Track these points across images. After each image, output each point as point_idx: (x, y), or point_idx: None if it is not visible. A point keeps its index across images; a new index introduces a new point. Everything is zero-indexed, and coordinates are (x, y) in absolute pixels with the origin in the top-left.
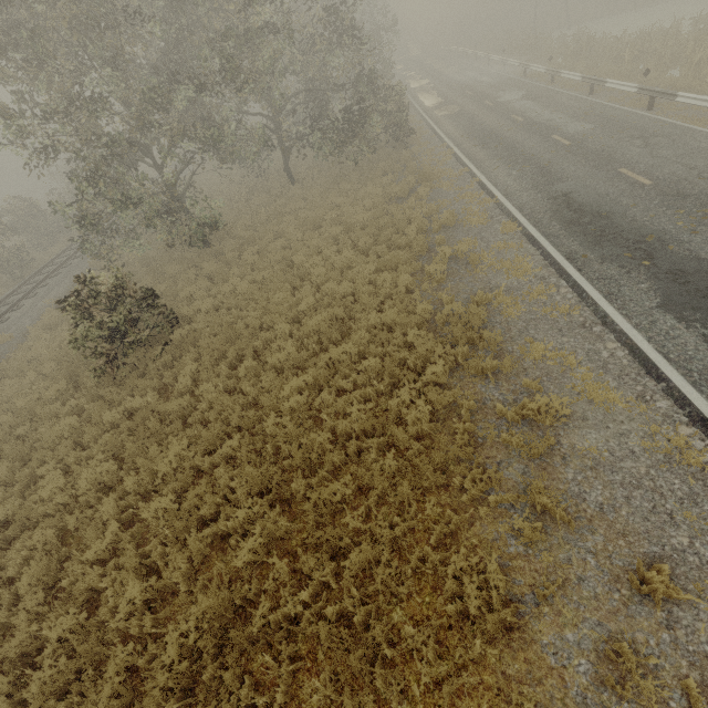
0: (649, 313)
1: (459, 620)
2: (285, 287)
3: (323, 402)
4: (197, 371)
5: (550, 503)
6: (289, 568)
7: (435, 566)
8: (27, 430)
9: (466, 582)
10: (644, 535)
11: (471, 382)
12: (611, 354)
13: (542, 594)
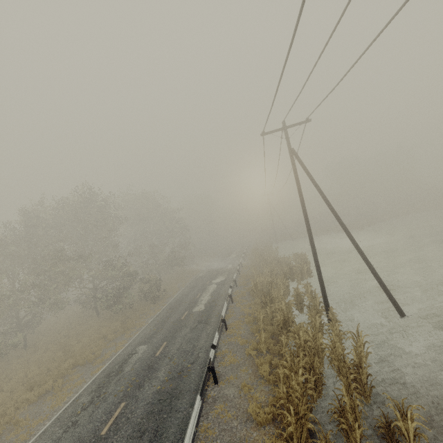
0: None
1: None
2: None
3: None
4: None
5: None
6: None
7: None
8: None
9: None
10: None
11: None
12: None
13: None
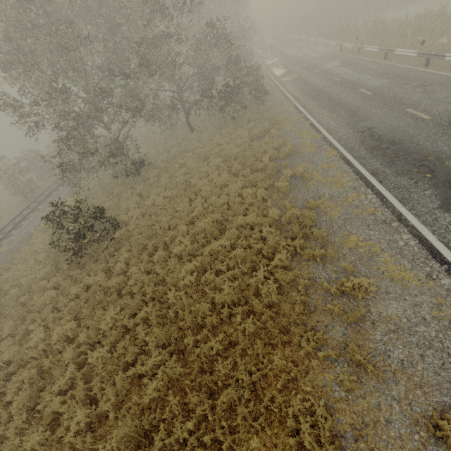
0: (433, 212)
1: (298, 448)
2: (185, 200)
3: (207, 279)
4: (129, 258)
5: (363, 360)
6: (180, 402)
7: (281, 405)
8: (26, 299)
9: (302, 421)
10: (436, 387)
11: (306, 264)
12: (405, 243)
13: (358, 434)
